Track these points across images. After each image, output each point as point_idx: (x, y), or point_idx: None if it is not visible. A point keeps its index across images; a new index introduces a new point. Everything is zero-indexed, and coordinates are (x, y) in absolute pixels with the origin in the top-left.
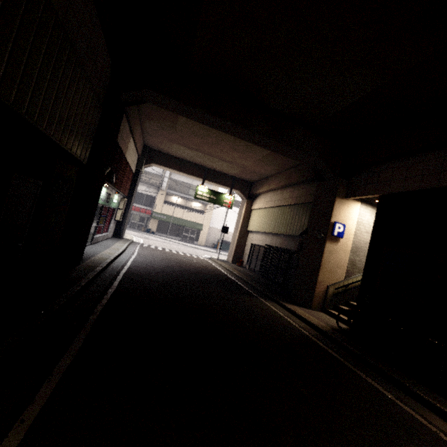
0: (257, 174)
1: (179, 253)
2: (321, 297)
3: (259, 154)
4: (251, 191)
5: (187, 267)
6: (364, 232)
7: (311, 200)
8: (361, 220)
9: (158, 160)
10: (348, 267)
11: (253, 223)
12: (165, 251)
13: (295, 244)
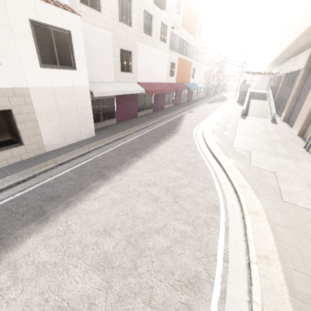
0: None
1: None
2: None
3: None
4: None
5: None
6: None
7: None
8: None
9: None
10: None
11: None
12: None
13: None
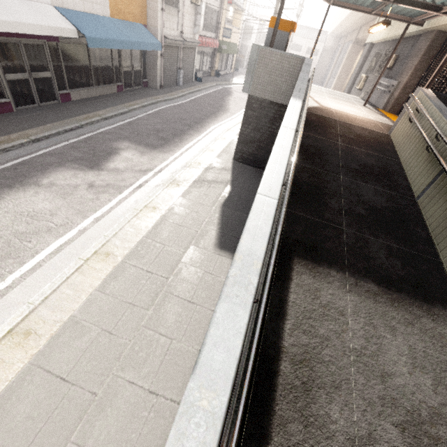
0: None
1: None
2: None
3: None
4: None
5: None
6: None
7: None
8: None
9: None
10: None
11: None
12: None
13: None
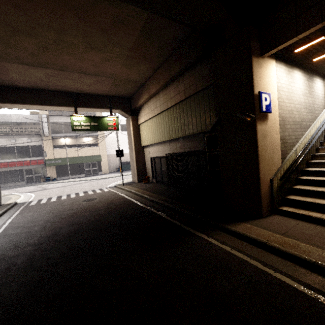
0: (132, 84)
1: (79, 195)
2: (268, 197)
3: (124, 43)
4: (132, 105)
5: (84, 219)
6: (285, 99)
7: (206, 84)
8: (280, 84)
9: (4, 98)
10: (282, 147)
11: (145, 137)
12: (60, 200)
13: (200, 143)
